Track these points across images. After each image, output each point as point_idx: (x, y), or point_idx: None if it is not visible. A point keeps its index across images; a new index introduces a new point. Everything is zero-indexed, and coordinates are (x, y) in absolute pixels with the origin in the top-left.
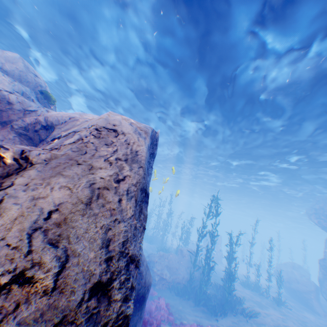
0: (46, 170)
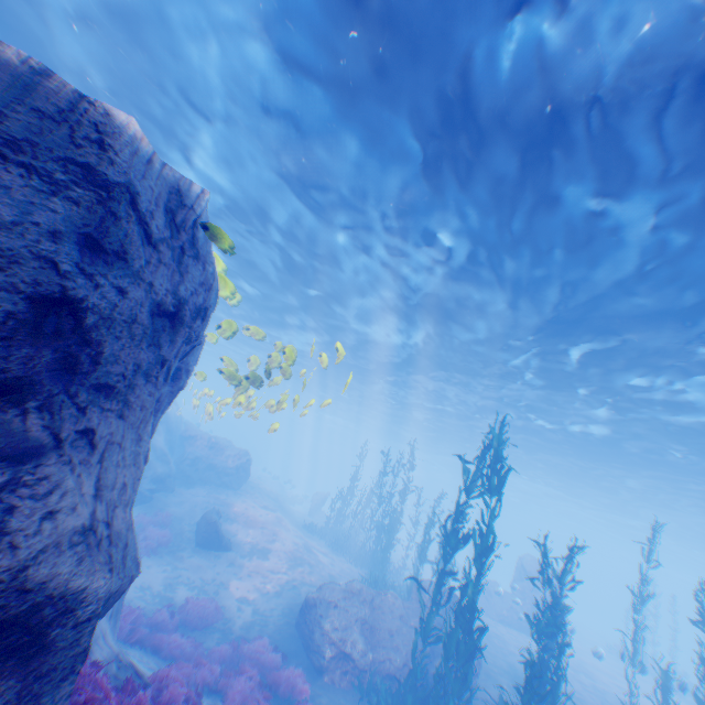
0: None
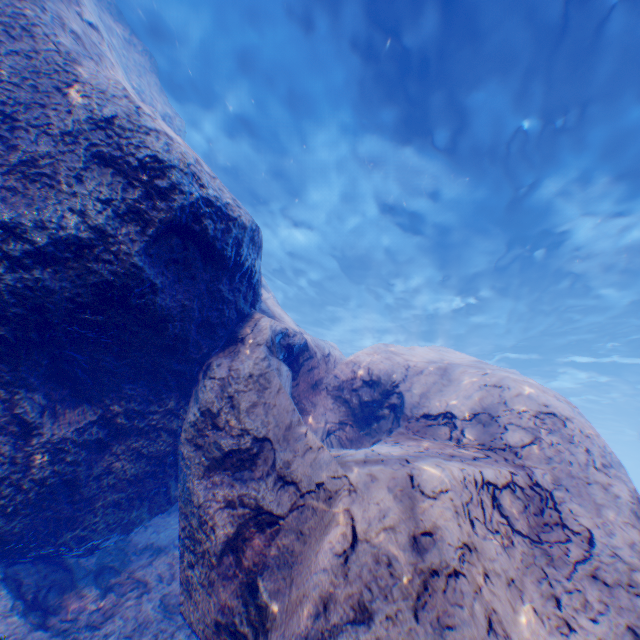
0: (579, 501)
